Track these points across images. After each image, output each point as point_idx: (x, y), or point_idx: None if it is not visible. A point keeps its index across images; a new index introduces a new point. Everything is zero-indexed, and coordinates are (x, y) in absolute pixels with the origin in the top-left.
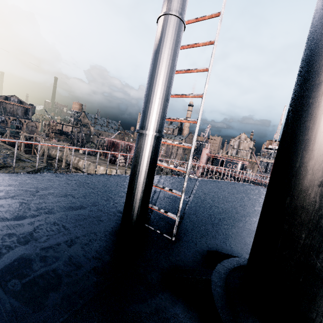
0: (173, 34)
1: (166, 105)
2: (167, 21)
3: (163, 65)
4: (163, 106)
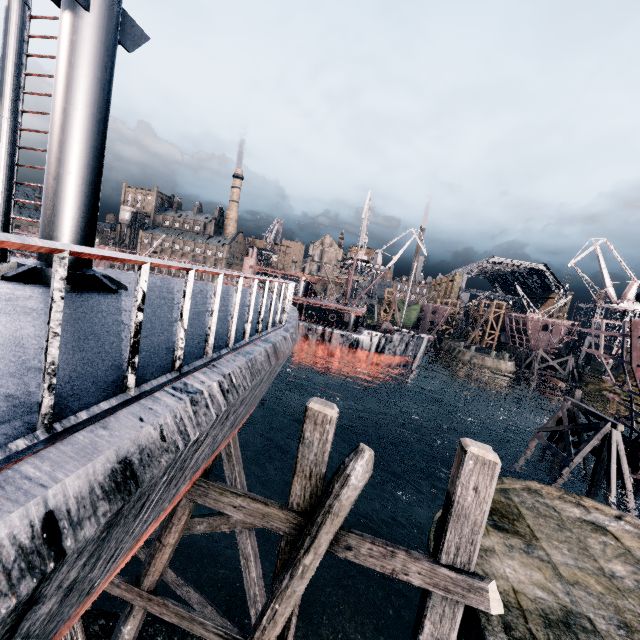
0: (7, 128)
1: (10, 173)
2: (0, 120)
3: (1, 147)
4: (7, 174)
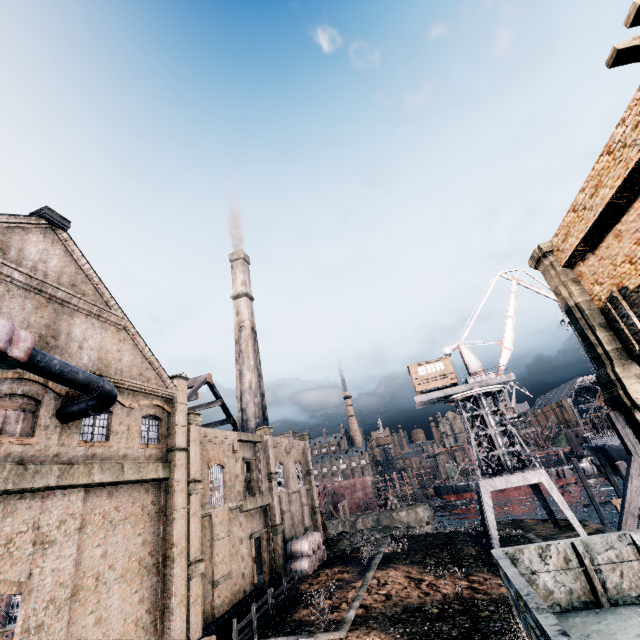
0: None
1: None
2: None
3: None
4: None
